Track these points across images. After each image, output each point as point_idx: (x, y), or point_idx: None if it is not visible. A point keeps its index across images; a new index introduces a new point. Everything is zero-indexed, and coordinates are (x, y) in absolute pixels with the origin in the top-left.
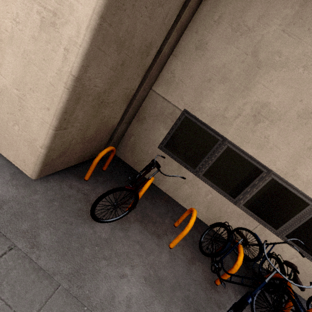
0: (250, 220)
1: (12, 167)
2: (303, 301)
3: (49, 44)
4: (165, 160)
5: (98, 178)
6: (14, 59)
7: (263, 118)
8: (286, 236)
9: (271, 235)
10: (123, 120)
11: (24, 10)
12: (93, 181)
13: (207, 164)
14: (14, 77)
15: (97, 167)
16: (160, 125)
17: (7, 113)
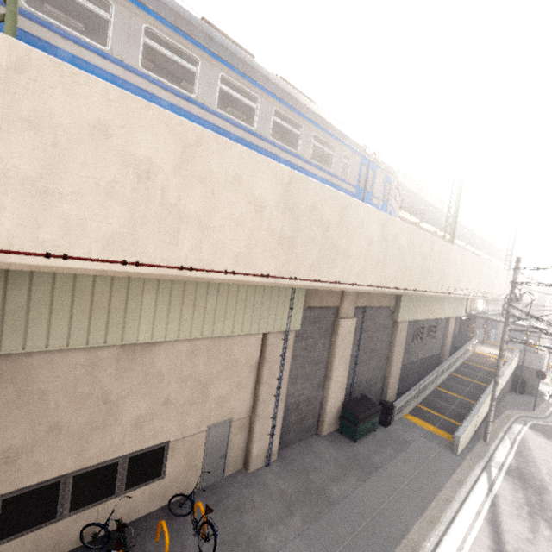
0: (88, 512)
1: None
2: (174, 504)
3: None
4: None
5: None
6: None
7: (17, 456)
8: (125, 489)
9: (115, 501)
10: None
11: None
12: None
13: None
14: None
15: None
16: None
17: None
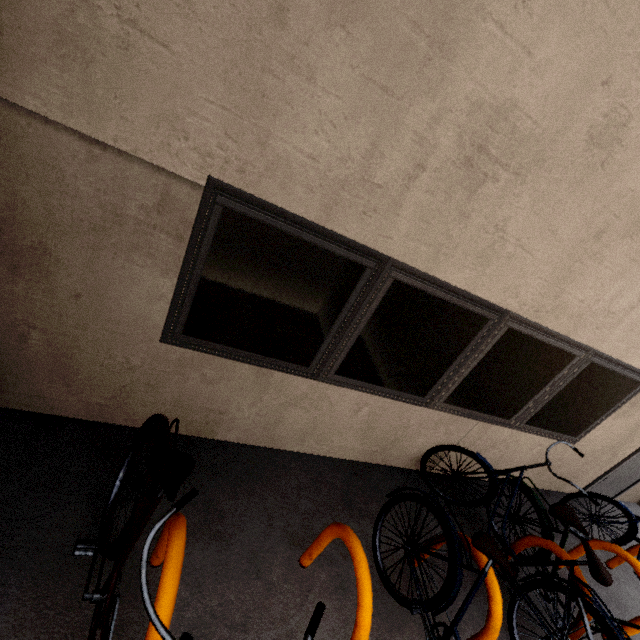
0: (461, 421)
1: None
2: (545, 497)
3: None
4: (206, 370)
5: None
6: None
7: (496, 164)
8: (527, 422)
9: (499, 431)
10: None
11: None
12: None
13: (344, 343)
14: None
15: None
16: (131, 262)
17: None
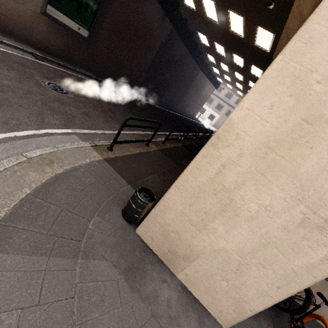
0: None
1: (207, 315)
2: None
3: (306, 240)
4: None
5: None
6: (248, 234)
7: None
8: None
9: None
10: None
11: (281, 204)
12: None
13: None
14: (241, 246)
15: None
16: None
17: (217, 268)
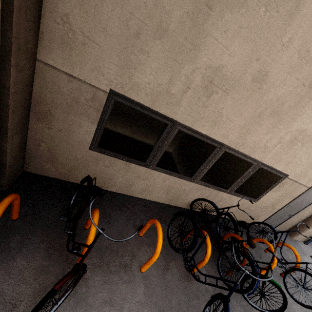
0: (207, 189)
1: None
2: None
3: None
4: (105, 161)
5: (9, 242)
6: None
7: (217, 88)
8: (235, 191)
9: (223, 194)
10: (5, 134)
11: None
12: (2, 254)
13: (159, 153)
14: None
15: (1, 220)
16: (80, 118)
17: None
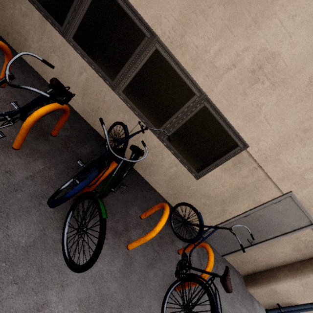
0: (131, 114)
1: None
2: (175, 213)
3: None
4: (22, 6)
5: None
6: None
7: None
8: (168, 138)
9: (152, 137)
10: None
11: None
12: None
13: (77, 18)
14: None
15: None
16: None
17: None
